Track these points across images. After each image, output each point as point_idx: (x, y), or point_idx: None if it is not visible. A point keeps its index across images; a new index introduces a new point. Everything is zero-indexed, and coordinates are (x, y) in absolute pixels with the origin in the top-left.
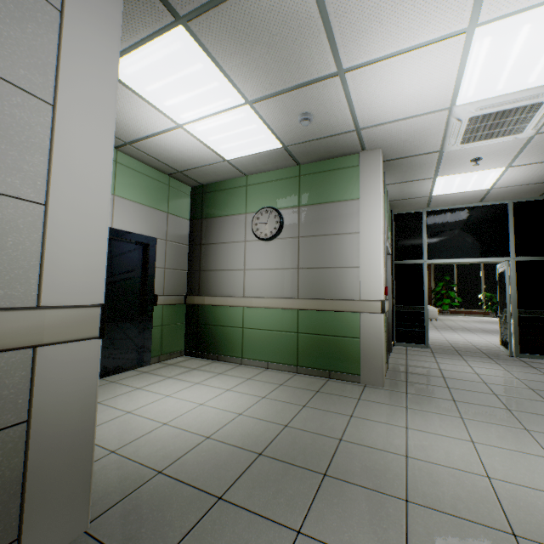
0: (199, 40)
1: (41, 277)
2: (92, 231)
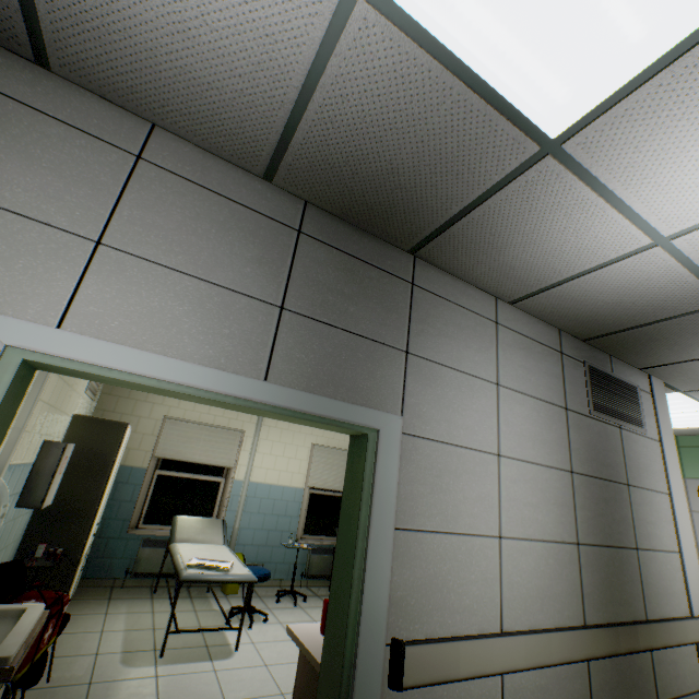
0: (687, 394)
1: (688, 597)
2: (693, 564)
